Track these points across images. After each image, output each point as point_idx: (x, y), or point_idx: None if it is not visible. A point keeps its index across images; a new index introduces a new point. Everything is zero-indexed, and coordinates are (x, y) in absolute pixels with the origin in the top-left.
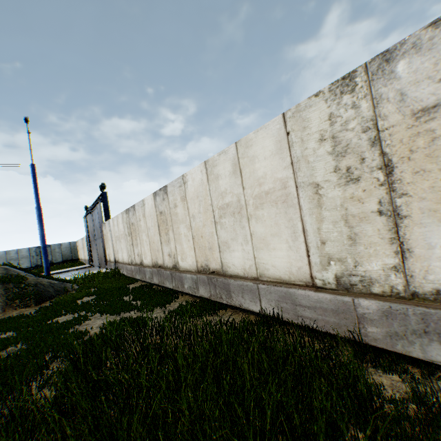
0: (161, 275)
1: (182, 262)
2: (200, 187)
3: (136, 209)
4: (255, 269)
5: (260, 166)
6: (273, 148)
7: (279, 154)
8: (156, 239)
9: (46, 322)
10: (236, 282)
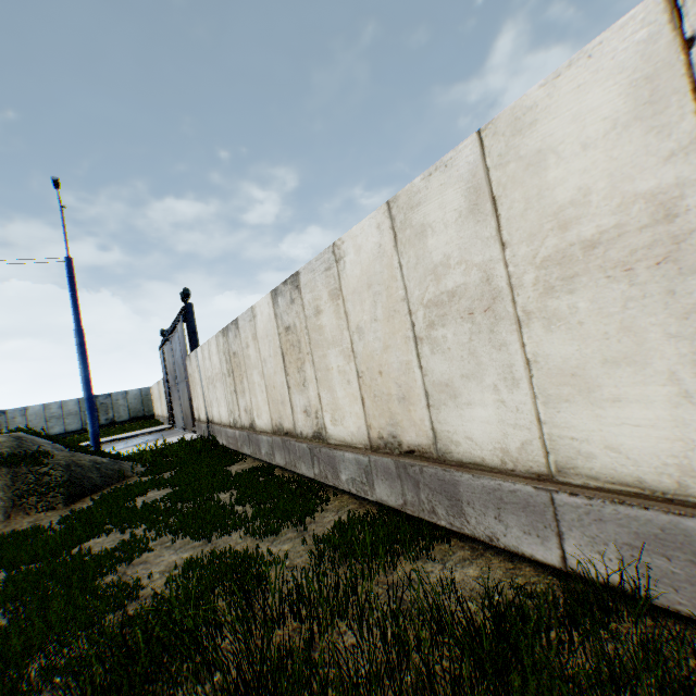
0: (290, 450)
1: (333, 427)
2: (375, 262)
3: (239, 326)
4: (542, 453)
5: (566, 173)
6: (617, 109)
7: (644, 118)
8: (279, 381)
9: (68, 550)
10: (479, 480)
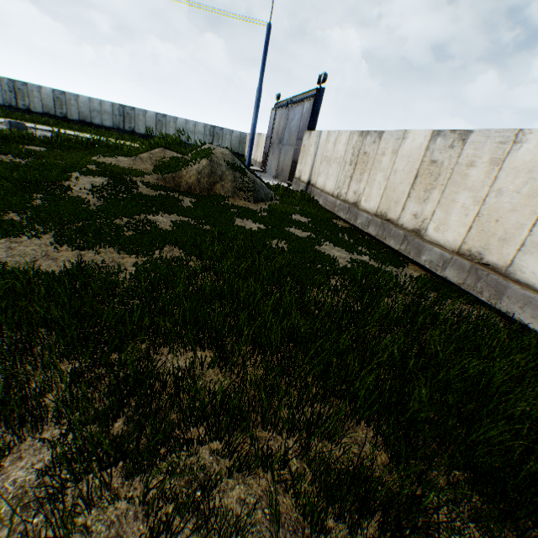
0: (386, 230)
1: (433, 232)
2: None
3: (383, 137)
4: None
5: None
6: None
7: None
8: (402, 189)
9: (284, 228)
10: (522, 291)
